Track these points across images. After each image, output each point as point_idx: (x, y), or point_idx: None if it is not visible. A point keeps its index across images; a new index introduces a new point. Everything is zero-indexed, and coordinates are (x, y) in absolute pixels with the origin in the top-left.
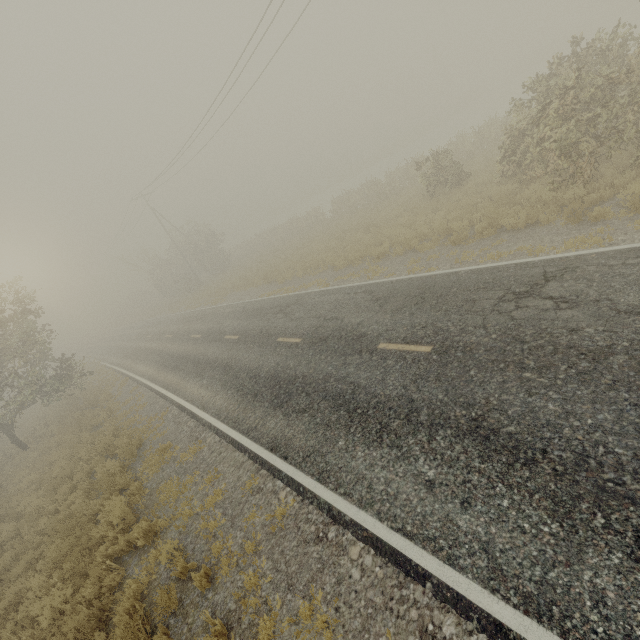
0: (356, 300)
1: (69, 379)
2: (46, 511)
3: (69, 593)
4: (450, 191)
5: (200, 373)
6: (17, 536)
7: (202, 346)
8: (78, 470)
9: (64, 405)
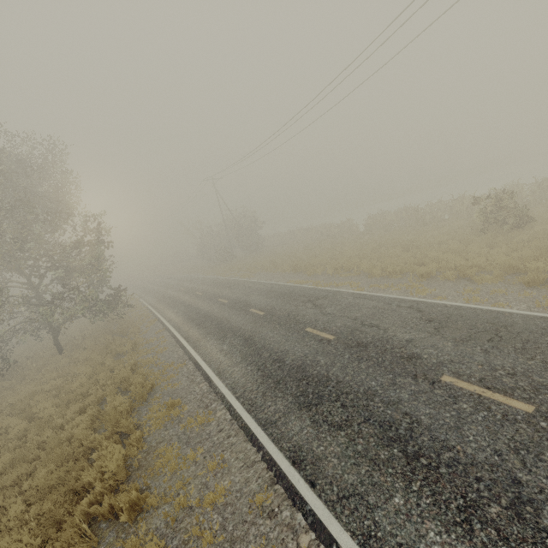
0: (400, 313)
1: (113, 306)
2: (54, 423)
3: (36, 545)
4: (506, 231)
5: (222, 337)
6: (23, 437)
7: (227, 311)
8: (92, 392)
9: (102, 325)
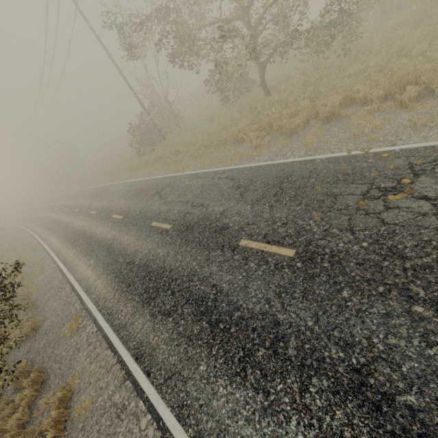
0: (87, 194)
1: None
2: None
3: None
4: None
5: (41, 223)
6: None
7: (48, 213)
8: None
9: None
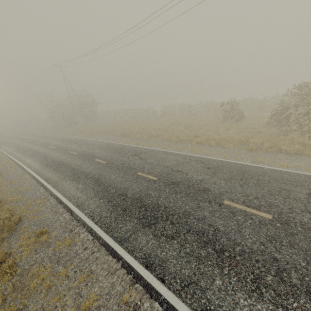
0: (192, 164)
1: None
2: None
3: None
4: (233, 122)
5: (76, 178)
6: None
7: (78, 160)
8: None
9: None
